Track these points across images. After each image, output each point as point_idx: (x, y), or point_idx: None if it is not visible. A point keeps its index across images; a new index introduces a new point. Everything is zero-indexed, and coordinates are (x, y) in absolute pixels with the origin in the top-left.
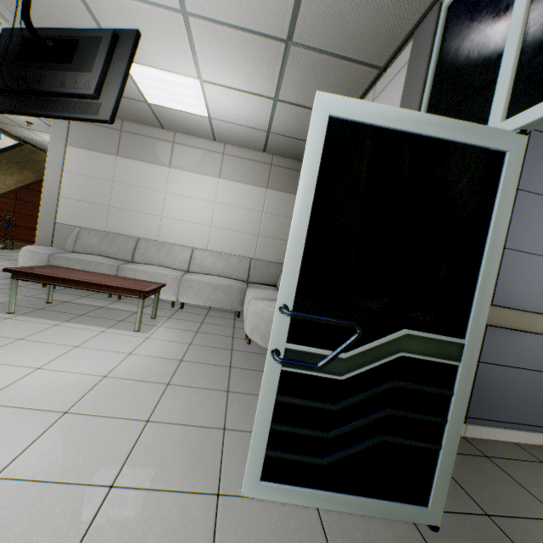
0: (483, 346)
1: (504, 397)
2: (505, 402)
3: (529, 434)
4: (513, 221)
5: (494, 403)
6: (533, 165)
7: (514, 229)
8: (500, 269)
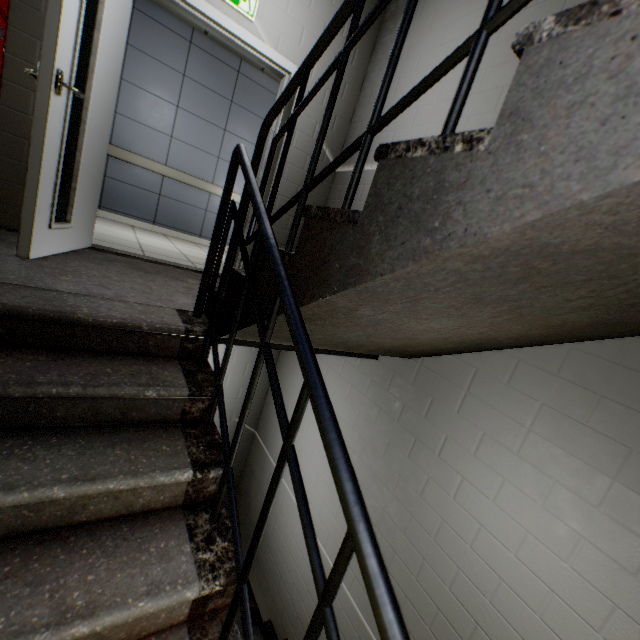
0: (108, 168)
1: (125, 200)
2: (126, 203)
3: (142, 223)
4: (121, 98)
5: (119, 202)
6: (132, 67)
7: (123, 103)
8: (115, 125)
